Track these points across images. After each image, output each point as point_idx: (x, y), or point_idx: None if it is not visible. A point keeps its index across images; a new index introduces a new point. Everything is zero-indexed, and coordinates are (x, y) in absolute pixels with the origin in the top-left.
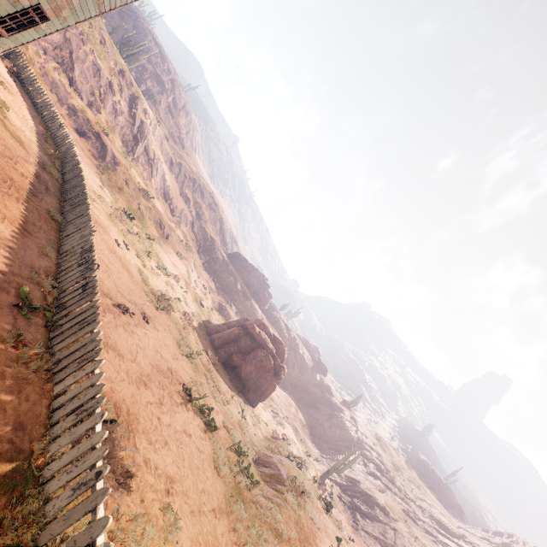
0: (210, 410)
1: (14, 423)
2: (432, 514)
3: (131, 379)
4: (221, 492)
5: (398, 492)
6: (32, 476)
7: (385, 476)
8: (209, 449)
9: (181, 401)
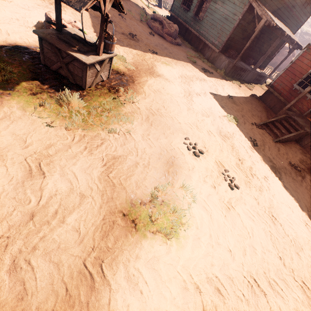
0: None
1: None
2: None
3: None
4: None
5: None
6: None
7: None
8: None
9: None
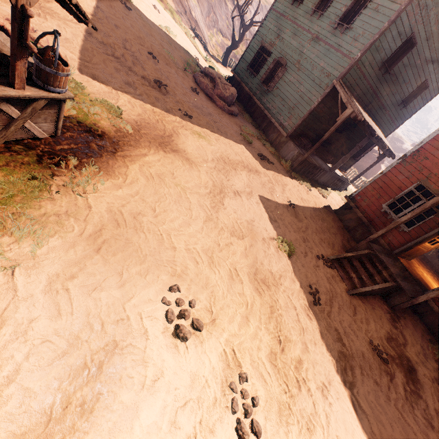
0: None
1: None
2: None
3: None
4: None
5: None
6: None
7: None
8: None
9: None
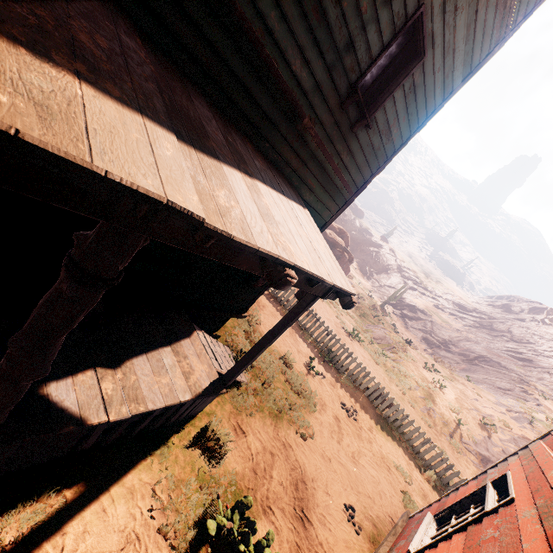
0: (358, 334)
1: (369, 407)
2: (454, 302)
3: (346, 353)
4: (383, 372)
5: (430, 295)
6: (383, 418)
7: (420, 286)
8: (368, 355)
9: (350, 340)
